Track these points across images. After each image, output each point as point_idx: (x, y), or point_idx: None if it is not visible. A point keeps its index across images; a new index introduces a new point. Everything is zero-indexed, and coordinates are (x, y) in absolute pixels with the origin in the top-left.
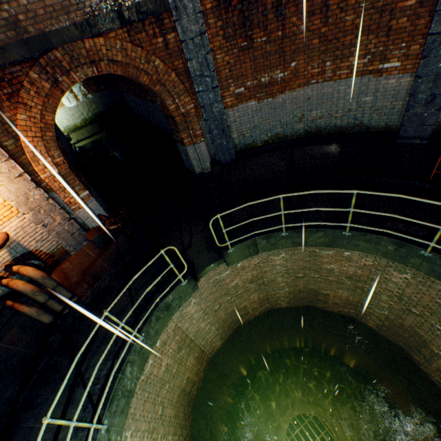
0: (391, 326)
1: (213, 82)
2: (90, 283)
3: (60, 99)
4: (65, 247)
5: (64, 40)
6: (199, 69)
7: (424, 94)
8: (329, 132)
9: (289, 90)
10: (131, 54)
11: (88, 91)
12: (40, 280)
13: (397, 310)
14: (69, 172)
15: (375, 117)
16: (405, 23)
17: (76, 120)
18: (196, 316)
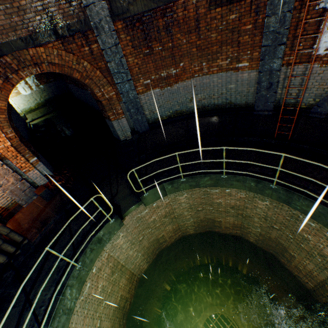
0: (263, 239)
1: (128, 76)
2: (39, 228)
3: (11, 91)
4: (18, 202)
5: (13, 49)
6: (116, 68)
7: (265, 82)
8: (211, 108)
9: (181, 81)
10: (66, 58)
11: (40, 83)
12: None
13: (265, 227)
14: (20, 144)
15: (238, 98)
16: (247, 39)
17: (30, 104)
18: (124, 246)
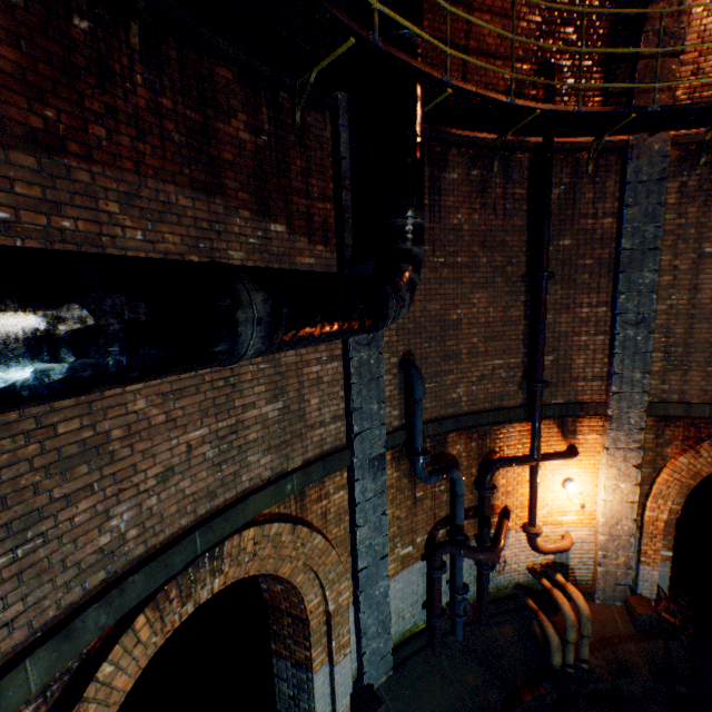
0: None
1: None
2: (609, 664)
3: None
4: (596, 588)
5: None
6: None
7: None
8: None
9: None
10: None
11: None
12: (583, 616)
13: None
14: (669, 522)
15: None
16: None
17: None
18: None
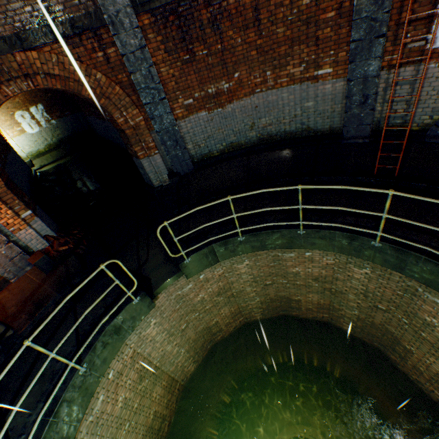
0: (363, 326)
1: (160, 94)
2: (31, 312)
3: None
4: (2, 274)
5: None
6: (144, 81)
7: (358, 95)
8: (281, 138)
9: (237, 100)
10: (70, 68)
11: (51, 117)
12: None
13: (365, 308)
14: (6, 191)
15: (319, 121)
16: (330, 32)
17: (39, 146)
18: (159, 339)
